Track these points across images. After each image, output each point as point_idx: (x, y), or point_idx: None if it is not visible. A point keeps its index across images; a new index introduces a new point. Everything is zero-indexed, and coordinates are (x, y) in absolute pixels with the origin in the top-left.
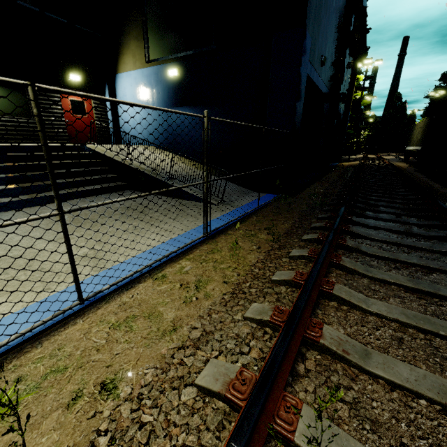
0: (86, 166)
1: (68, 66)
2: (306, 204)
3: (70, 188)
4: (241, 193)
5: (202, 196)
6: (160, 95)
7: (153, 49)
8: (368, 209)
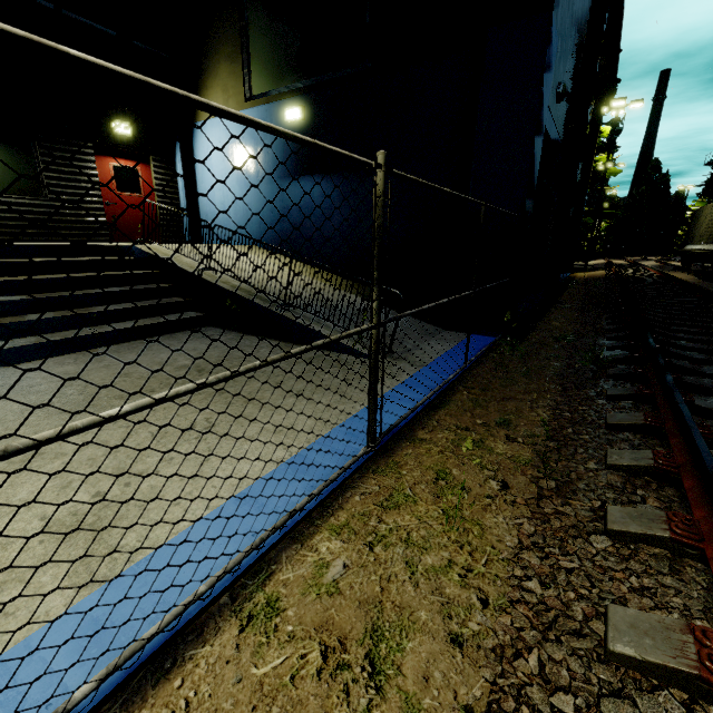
0: (131, 282)
1: (111, 107)
2: (556, 357)
3: (95, 324)
4: (421, 334)
5: (349, 342)
6: (270, 156)
7: (258, 76)
8: (702, 372)
